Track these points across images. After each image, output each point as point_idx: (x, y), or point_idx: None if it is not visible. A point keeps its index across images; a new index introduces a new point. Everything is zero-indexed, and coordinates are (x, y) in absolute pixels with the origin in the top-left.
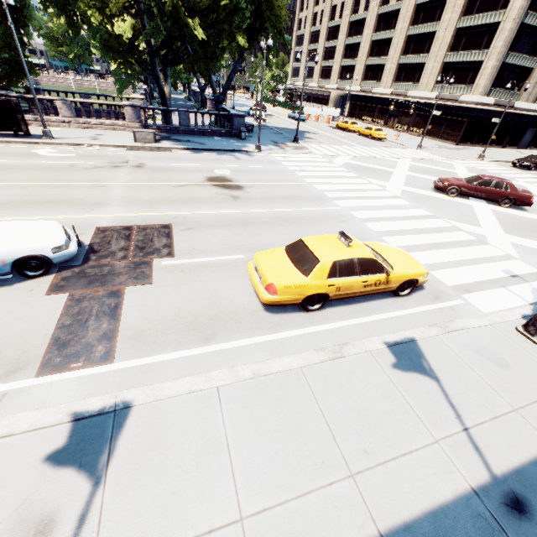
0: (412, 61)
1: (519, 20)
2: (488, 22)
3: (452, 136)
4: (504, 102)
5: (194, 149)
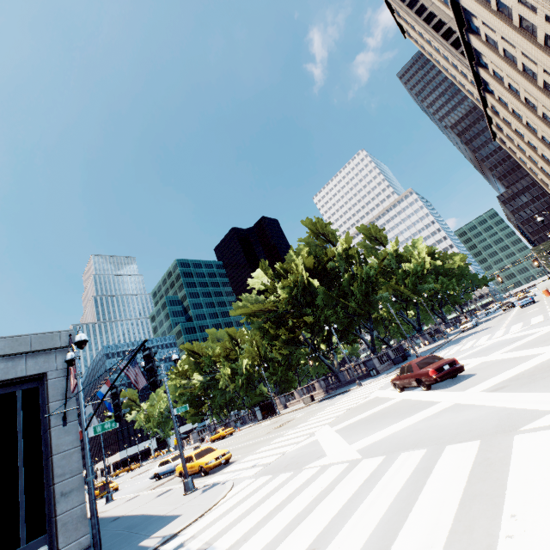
0: None
1: None
2: None
3: None
4: None
5: (323, 400)
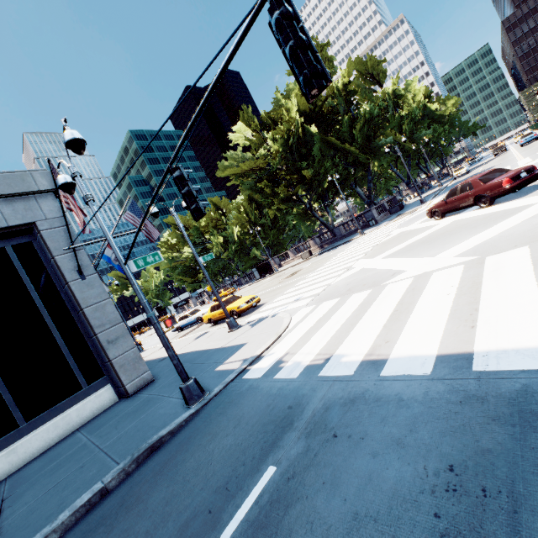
0: None
1: None
2: None
3: None
4: None
5: (323, 252)
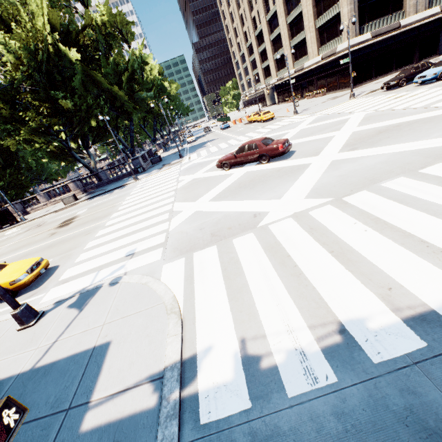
0: (298, 41)
1: None
2: None
3: (346, 83)
4: (386, 29)
5: (94, 197)
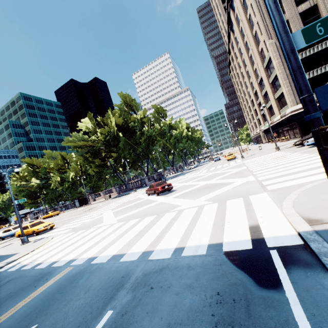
0: (269, 105)
1: (284, 66)
2: (275, 75)
3: (298, 133)
4: None
5: (116, 197)
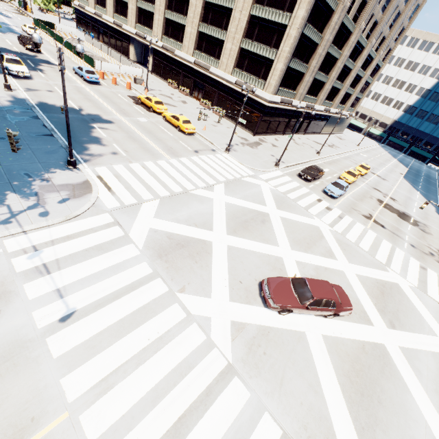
0: (212, 33)
1: (301, 30)
2: (277, 20)
3: (250, 126)
4: (286, 100)
5: None
